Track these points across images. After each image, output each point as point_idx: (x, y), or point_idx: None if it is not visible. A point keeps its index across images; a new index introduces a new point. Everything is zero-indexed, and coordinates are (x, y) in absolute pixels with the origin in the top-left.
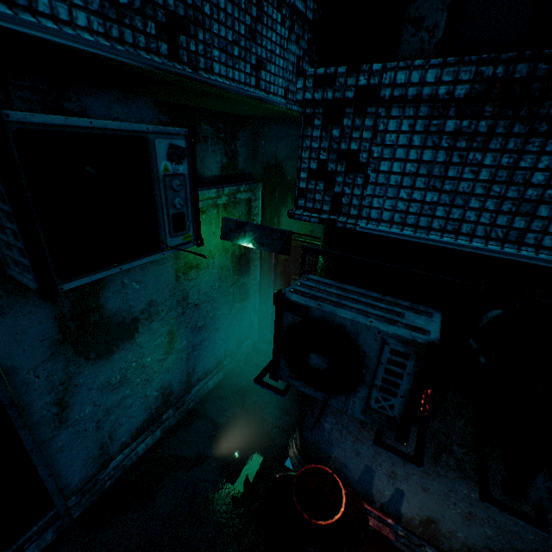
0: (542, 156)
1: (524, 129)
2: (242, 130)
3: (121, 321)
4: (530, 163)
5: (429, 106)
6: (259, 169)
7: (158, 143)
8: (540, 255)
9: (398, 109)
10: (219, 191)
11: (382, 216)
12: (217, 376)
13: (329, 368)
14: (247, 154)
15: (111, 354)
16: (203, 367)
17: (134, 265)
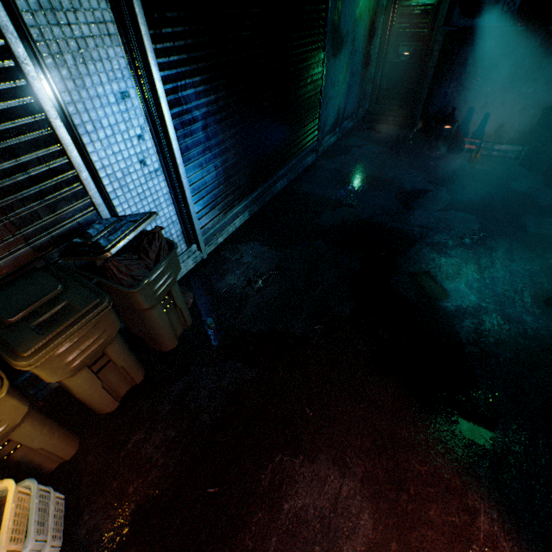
0: None
1: None
2: None
3: (341, 36)
4: None
5: None
6: None
7: None
8: None
9: None
10: None
11: None
12: (351, 123)
13: None
14: None
15: (335, 58)
16: (347, 110)
17: None
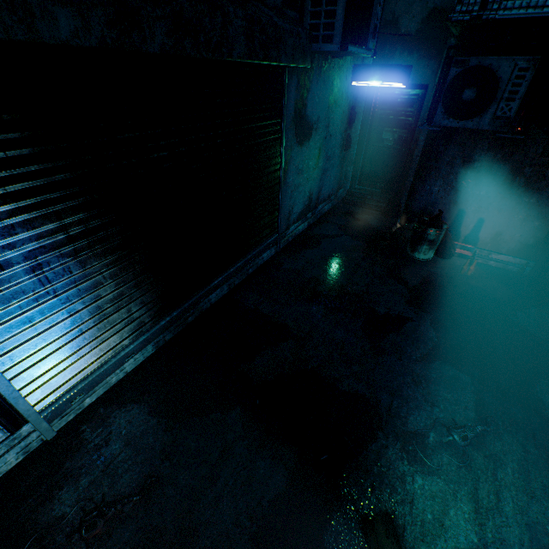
0: None
1: None
2: None
3: (308, 123)
4: None
5: None
6: None
7: None
8: None
9: None
10: None
11: (514, 6)
12: (328, 205)
13: (475, 97)
14: None
15: (302, 145)
16: (323, 193)
17: (359, 52)
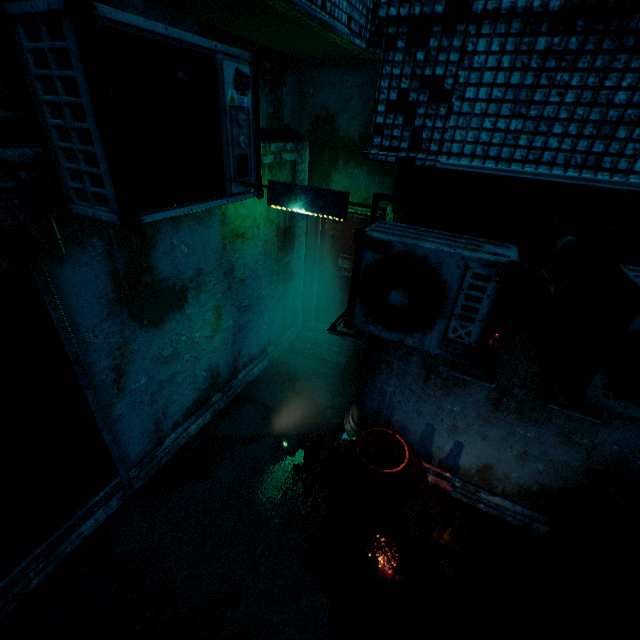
0: (627, 74)
1: (613, 45)
2: (289, 74)
3: (171, 287)
4: (614, 82)
5: (521, 22)
6: (306, 125)
7: (225, 66)
8: (614, 178)
9: (489, 26)
10: (266, 146)
11: (464, 151)
12: (262, 363)
13: (409, 304)
14: (293, 106)
15: (163, 323)
16: (248, 352)
17: (203, 208)
